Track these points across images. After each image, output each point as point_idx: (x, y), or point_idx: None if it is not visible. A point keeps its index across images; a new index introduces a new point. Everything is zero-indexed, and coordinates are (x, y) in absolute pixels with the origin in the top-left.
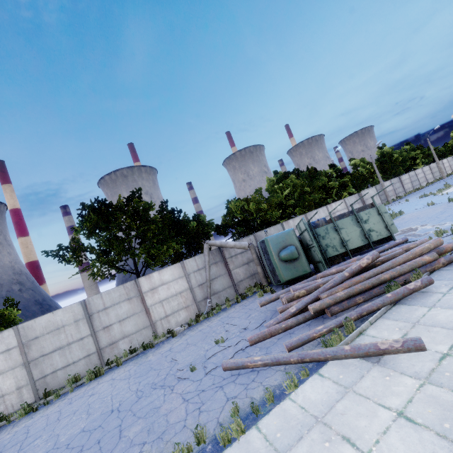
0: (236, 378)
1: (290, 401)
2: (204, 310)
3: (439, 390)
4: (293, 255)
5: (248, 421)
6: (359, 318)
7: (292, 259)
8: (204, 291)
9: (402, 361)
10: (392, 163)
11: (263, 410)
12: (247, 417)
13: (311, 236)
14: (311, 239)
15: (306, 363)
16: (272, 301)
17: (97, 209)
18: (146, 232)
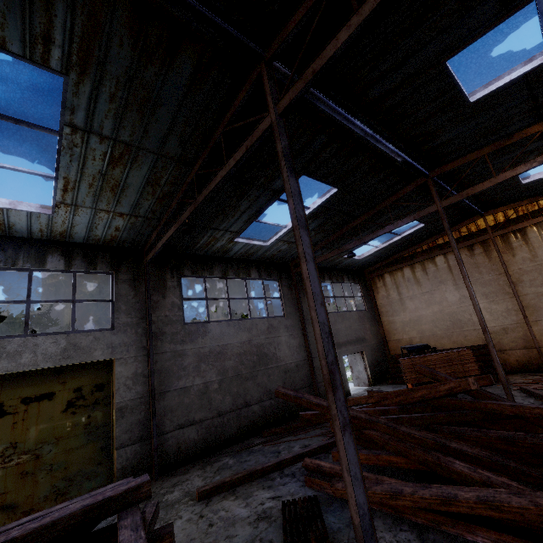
0: None
1: None
2: None
3: None
4: None
5: None
6: None
7: None
8: None
9: None
10: None
11: None
12: None
13: None
14: None
15: None
16: None
17: None
18: None
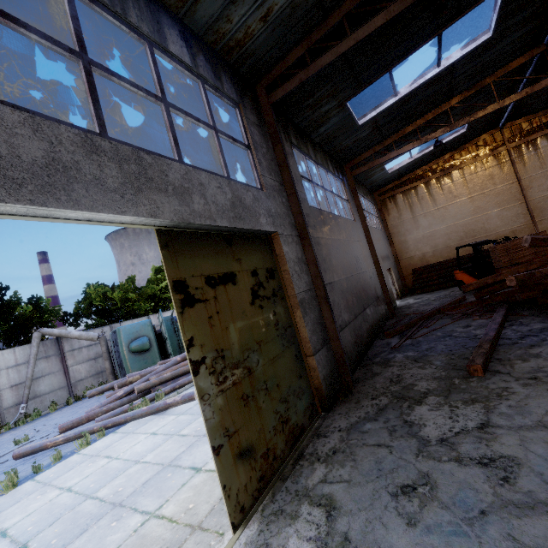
0: (27, 460)
1: (77, 455)
2: (13, 420)
3: (184, 416)
4: (144, 346)
5: (25, 480)
6: (172, 391)
7: (143, 350)
8: (18, 394)
9: (178, 409)
10: None
11: (46, 468)
12: (25, 478)
13: (165, 327)
14: (165, 331)
15: (109, 429)
16: (104, 390)
17: None
18: None
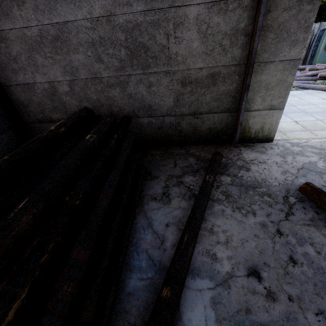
0: None
1: None
2: None
3: None
4: None
5: None
6: None
7: None
8: None
9: None
10: None
11: None
12: None
13: None
14: None
15: (299, 89)
16: (299, 69)
17: None
18: None
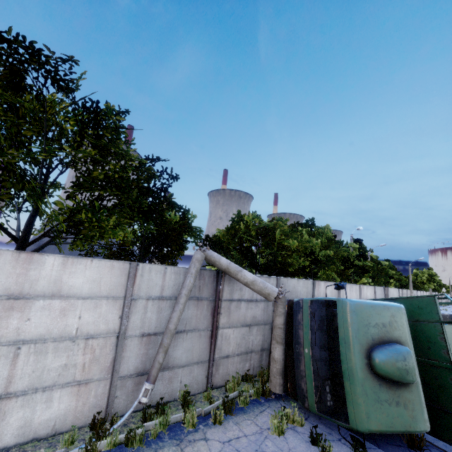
0: None
1: None
2: (123, 405)
3: None
4: (408, 371)
5: None
6: None
7: (402, 380)
8: (146, 354)
9: None
10: (378, 270)
11: None
12: None
13: None
14: (449, 350)
15: None
16: None
17: (7, 41)
18: (93, 171)
